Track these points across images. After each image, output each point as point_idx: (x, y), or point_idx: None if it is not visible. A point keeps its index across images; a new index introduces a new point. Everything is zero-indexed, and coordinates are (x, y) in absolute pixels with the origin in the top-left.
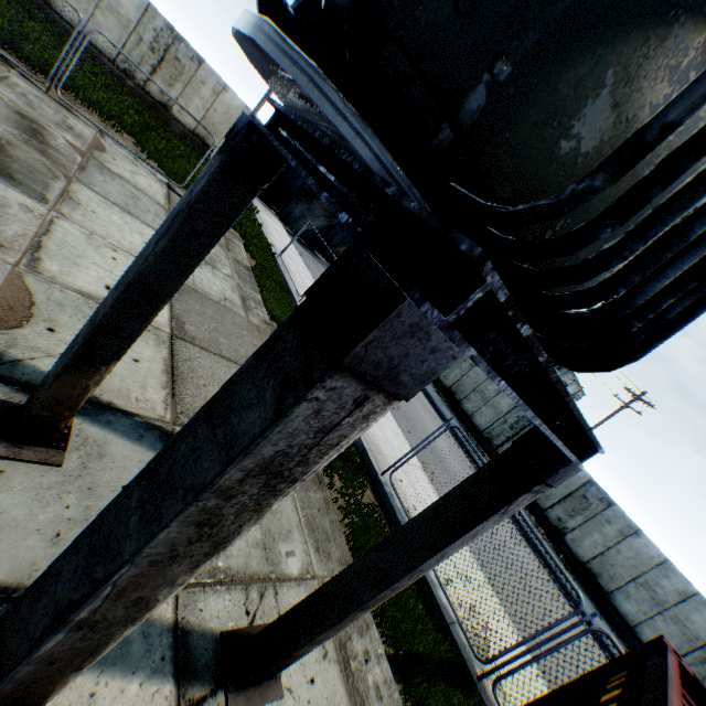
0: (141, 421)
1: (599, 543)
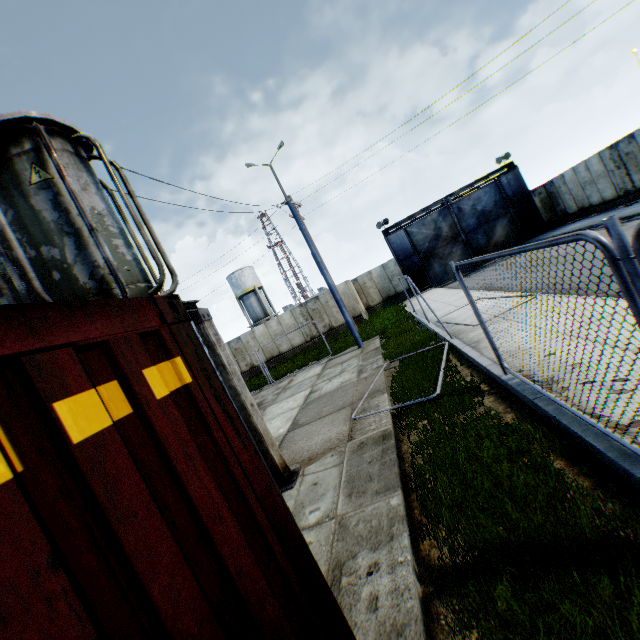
0: None
1: None
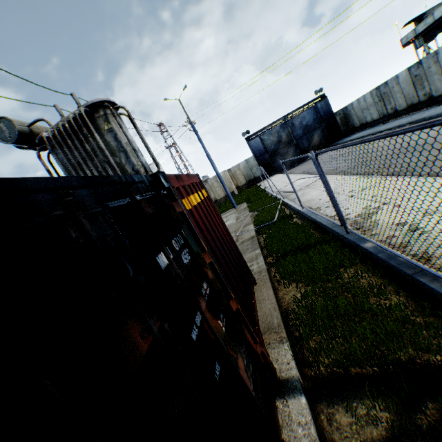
0: None
1: None
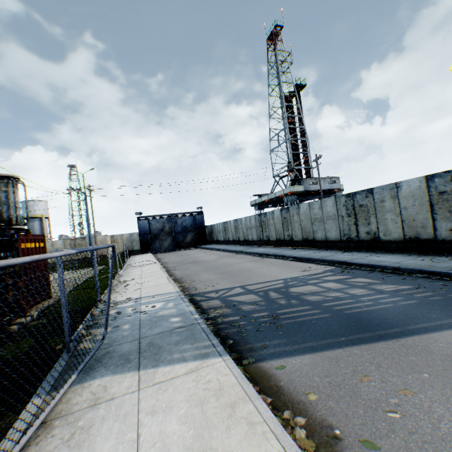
0: None
1: (298, 226)
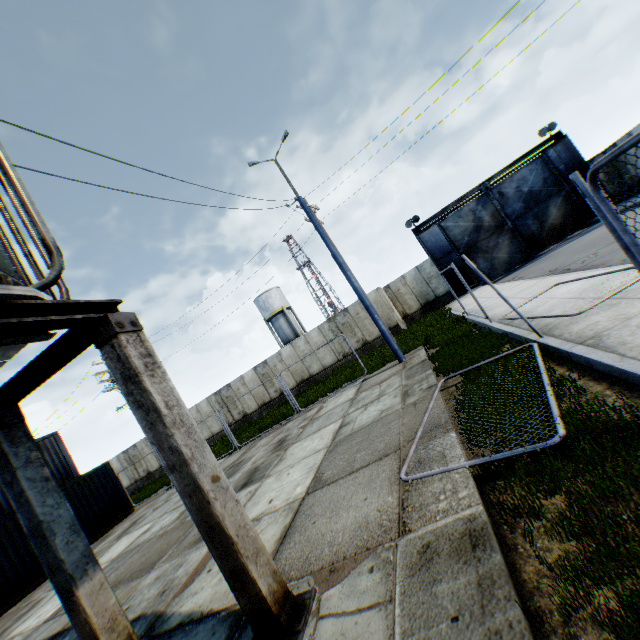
0: (224, 614)
1: None
